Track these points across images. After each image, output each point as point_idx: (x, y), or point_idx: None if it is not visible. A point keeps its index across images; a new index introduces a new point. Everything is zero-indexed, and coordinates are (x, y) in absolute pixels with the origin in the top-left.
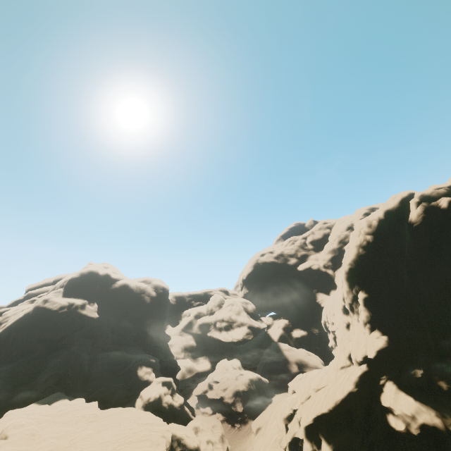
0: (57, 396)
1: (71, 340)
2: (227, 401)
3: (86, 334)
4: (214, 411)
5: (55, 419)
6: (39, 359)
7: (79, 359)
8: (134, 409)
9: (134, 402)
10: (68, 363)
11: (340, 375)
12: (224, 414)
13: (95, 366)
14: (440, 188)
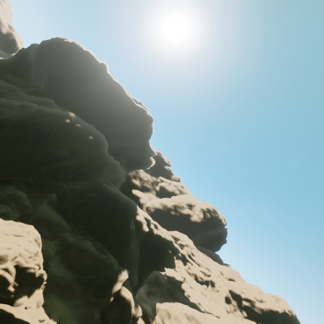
0: None
1: None
2: None
3: None
4: None
5: None
6: None
7: None
8: None
9: None
10: None
11: None
12: None
13: None
14: (81, 47)
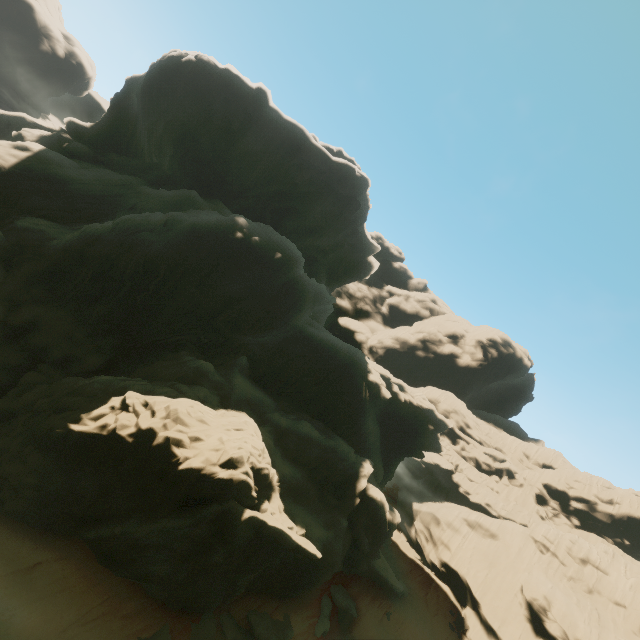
0: None
1: None
2: None
3: None
4: None
5: None
6: None
7: None
8: None
9: None
10: None
11: None
12: None
13: None
14: (214, 63)
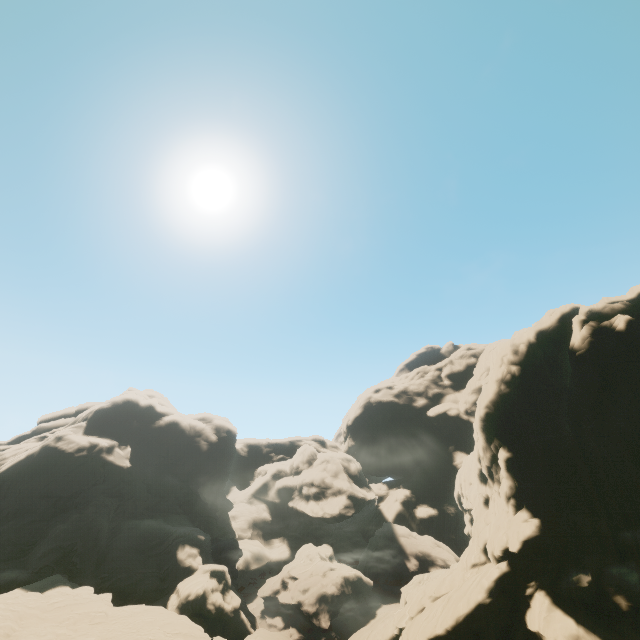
0: (55, 580)
1: (87, 498)
2: (307, 609)
3: (110, 490)
4: (287, 623)
5: (45, 615)
6: (38, 523)
7: (95, 527)
8: (164, 609)
9: (167, 600)
10: (79, 532)
11: (470, 576)
12: (301, 629)
13: (117, 539)
14: (616, 302)
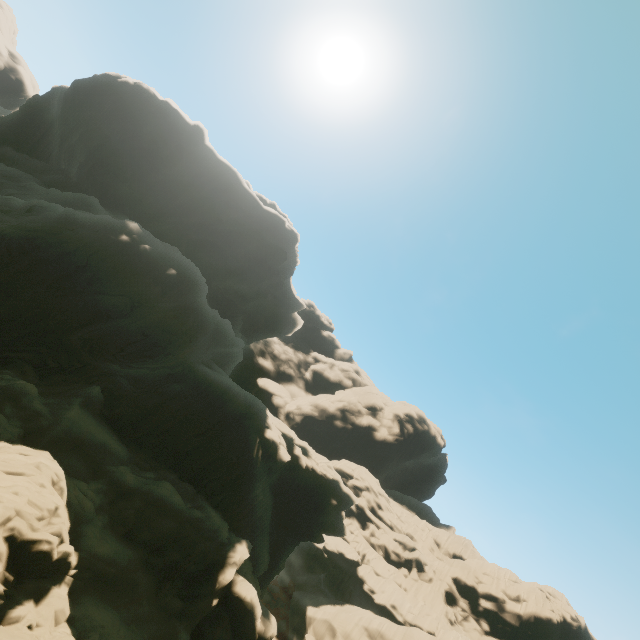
0: None
1: None
2: None
3: None
4: None
5: None
6: None
7: None
8: None
9: None
10: None
11: None
12: None
13: None
14: (154, 94)
